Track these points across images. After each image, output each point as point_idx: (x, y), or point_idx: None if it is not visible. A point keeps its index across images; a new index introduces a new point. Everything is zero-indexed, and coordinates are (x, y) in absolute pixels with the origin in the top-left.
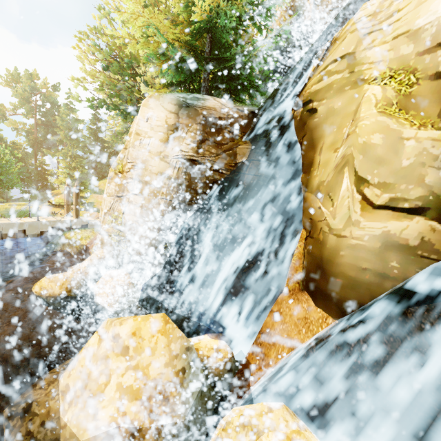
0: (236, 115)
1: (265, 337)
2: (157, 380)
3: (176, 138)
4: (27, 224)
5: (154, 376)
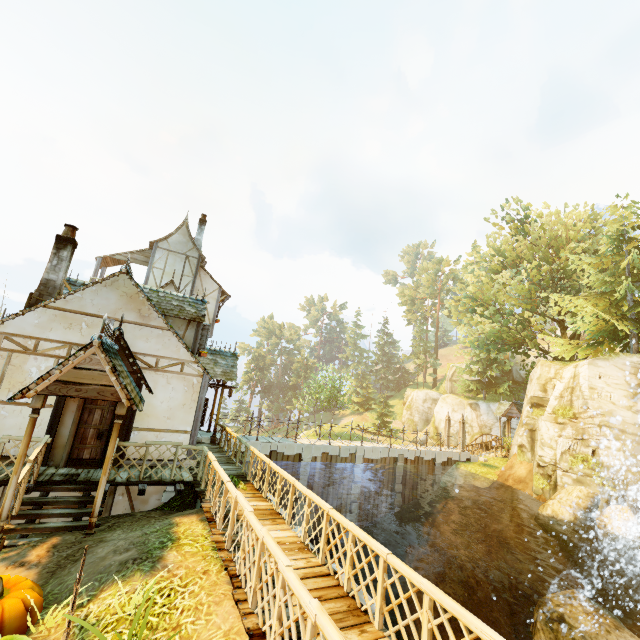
0: None
1: None
2: None
3: None
4: (436, 453)
5: None
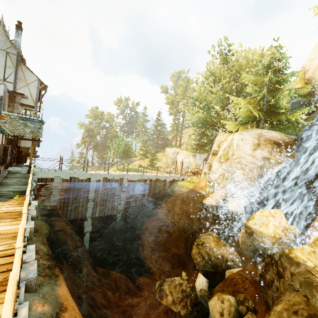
0: (288, 140)
1: (315, 227)
2: (284, 226)
3: (259, 149)
4: (167, 177)
5: (283, 225)
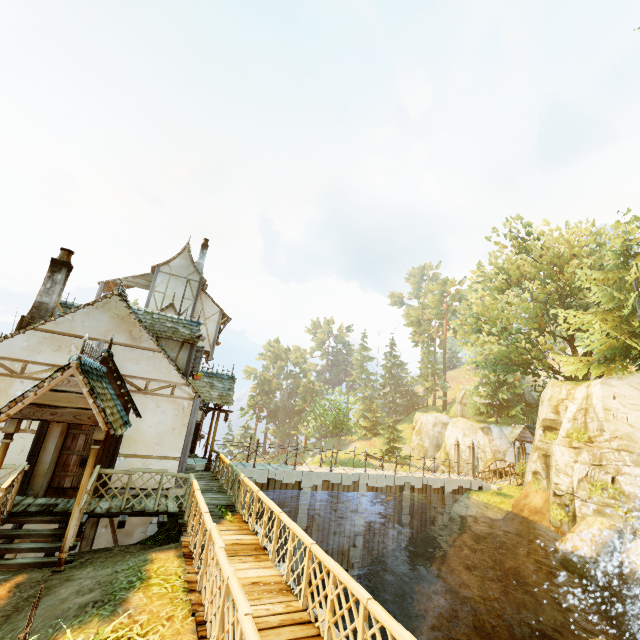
0: None
1: None
2: None
3: None
4: (445, 481)
5: None
